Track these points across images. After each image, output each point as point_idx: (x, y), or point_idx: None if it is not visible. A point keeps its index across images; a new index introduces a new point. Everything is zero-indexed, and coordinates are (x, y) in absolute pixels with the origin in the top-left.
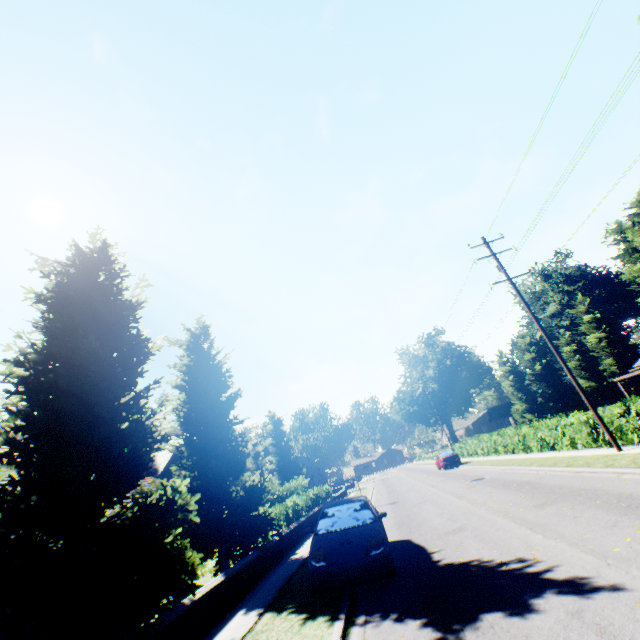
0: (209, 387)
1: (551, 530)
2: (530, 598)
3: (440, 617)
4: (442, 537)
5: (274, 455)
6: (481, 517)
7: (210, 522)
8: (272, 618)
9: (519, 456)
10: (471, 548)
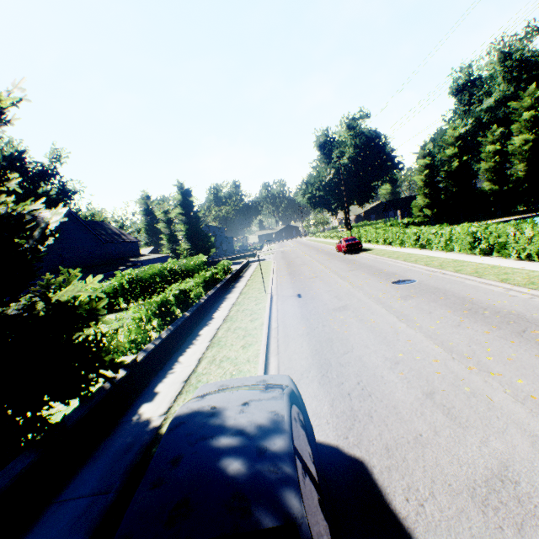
0: None
1: None
2: None
3: None
4: None
5: (183, 224)
6: None
7: None
8: None
9: (438, 255)
10: None
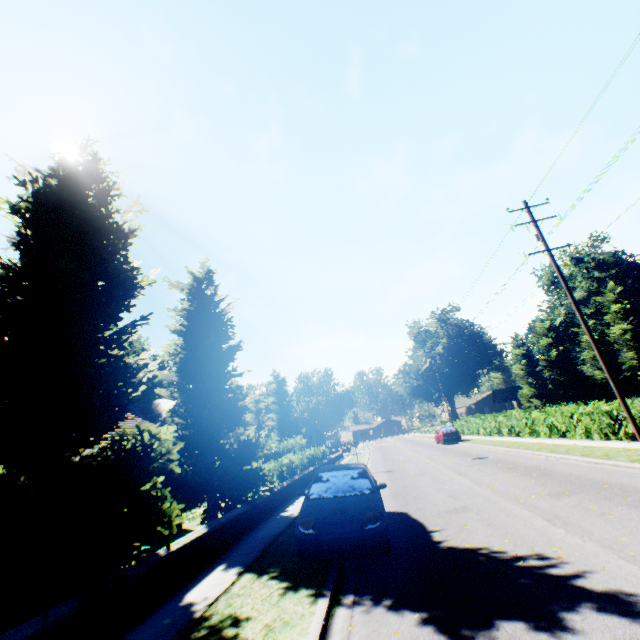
0: (209, 335)
1: (575, 526)
2: (560, 610)
3: (444, 615)
4: (443, 515)
5: (275, 413)
6: (487, 499)
7: (199, 472)
8: (251, 581)
9: (524, 440)
10: (478, 533)
